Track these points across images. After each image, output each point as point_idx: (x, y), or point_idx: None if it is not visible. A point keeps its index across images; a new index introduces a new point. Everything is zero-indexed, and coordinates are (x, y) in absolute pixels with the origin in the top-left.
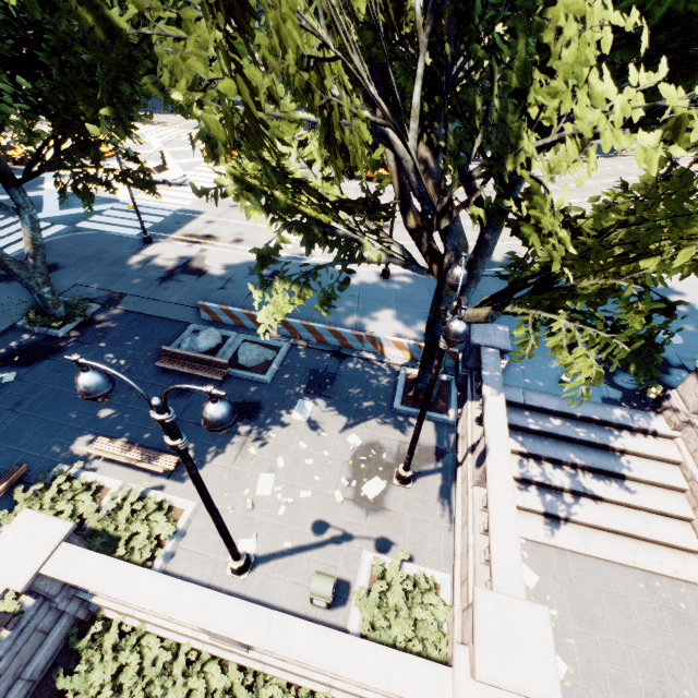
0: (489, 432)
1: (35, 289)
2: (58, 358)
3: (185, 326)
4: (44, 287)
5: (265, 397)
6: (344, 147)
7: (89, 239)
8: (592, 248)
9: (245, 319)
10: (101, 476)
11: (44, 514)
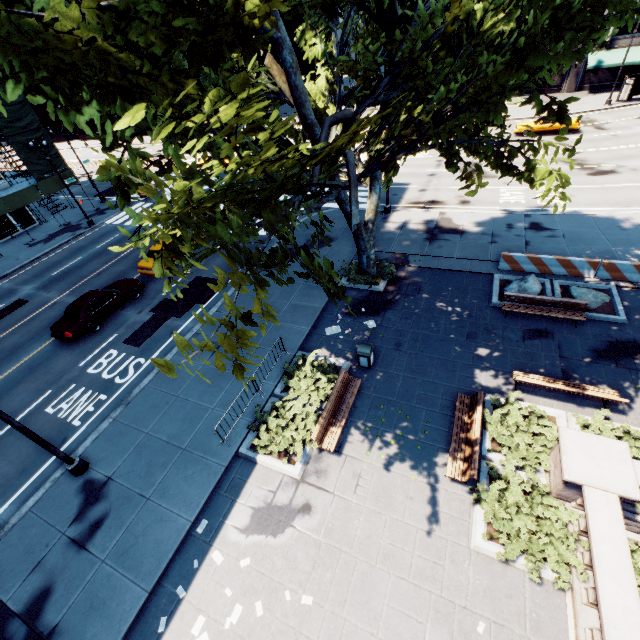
0: None
1: (367, 251)
2: (396, 308)
3: (487, 277)
4: (372, 249)
5: (637, 336)
6: None
7: (334, 215)
8: None
9: (555, 265)
10: (537, 405)
11: (585, 432)
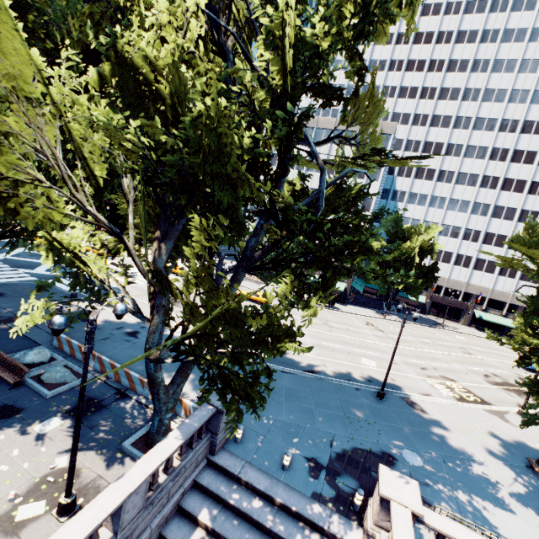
0: (138, 463)
1: None
2: None
3: (36, 346)
4: None
5: (32, 406)
6: (15, 209)
7: None
8: (191, 305)
9: (78, 350)
10: None
11: None
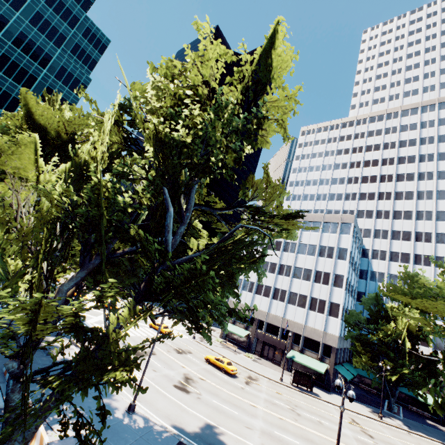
0: None
1: None
2: None
3: None
4: None
5: None
6: None
7: None
8: None
9: None
10: None
11: None
